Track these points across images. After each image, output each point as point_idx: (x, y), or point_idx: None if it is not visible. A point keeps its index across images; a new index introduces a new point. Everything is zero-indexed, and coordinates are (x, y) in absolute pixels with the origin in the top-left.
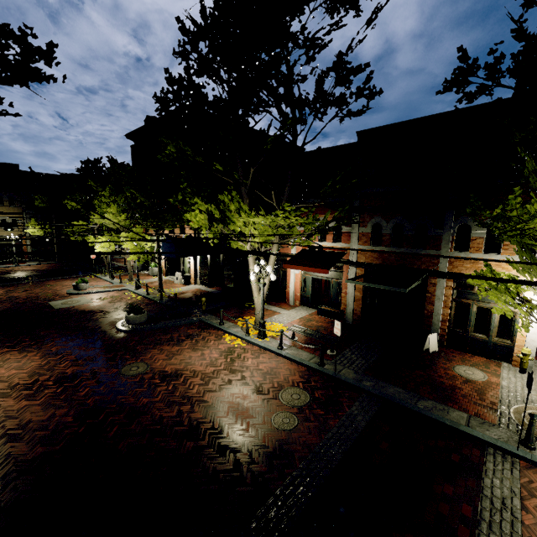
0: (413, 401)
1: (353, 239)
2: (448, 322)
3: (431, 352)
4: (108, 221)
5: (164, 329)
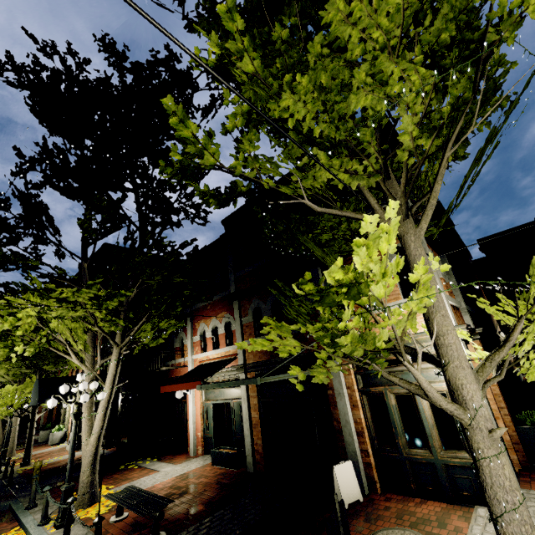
0: None
1: (237, 334)
2: (368, 435)
3: (350, 506)
4: None
5: None
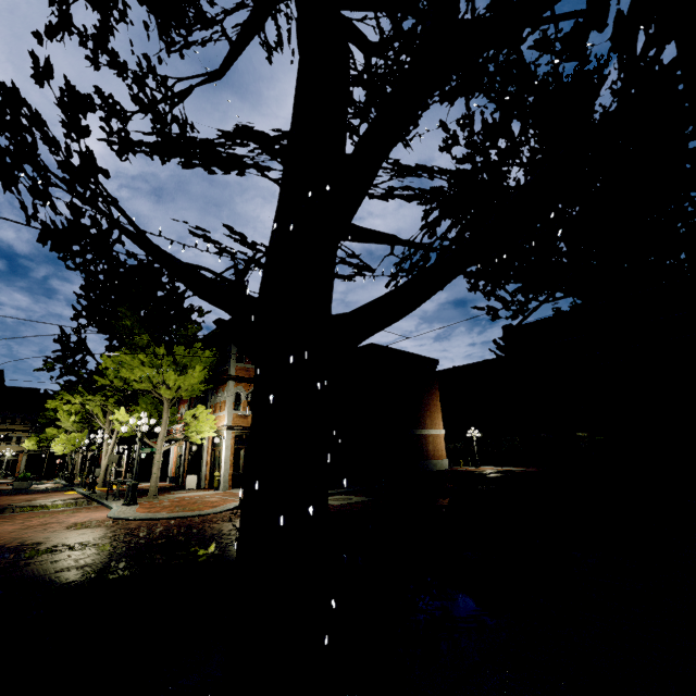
0: (105, 497)
1: None
2: (209, 467)
3: (189, 490)
4: (65, 424)
5: (37, 492)
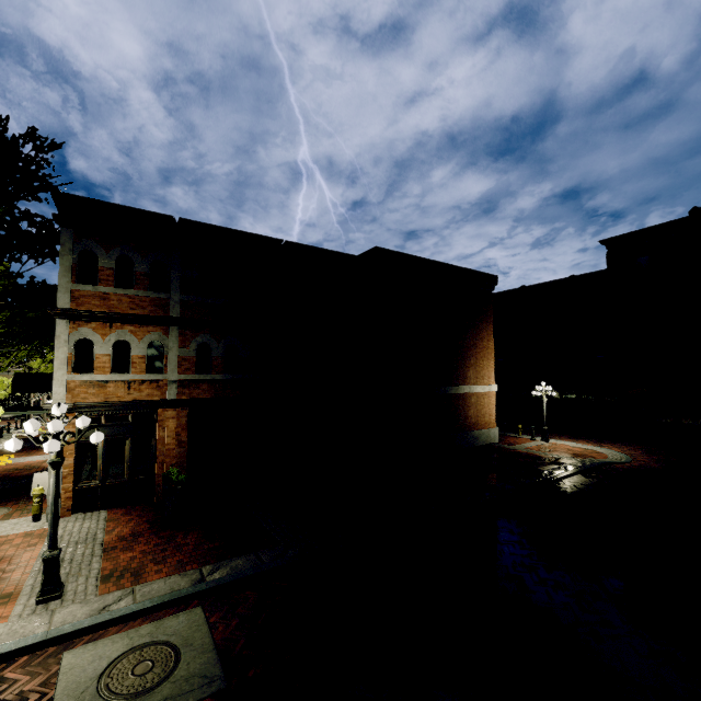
0: None
1: None
2: None
3: None
4: None
5: None
